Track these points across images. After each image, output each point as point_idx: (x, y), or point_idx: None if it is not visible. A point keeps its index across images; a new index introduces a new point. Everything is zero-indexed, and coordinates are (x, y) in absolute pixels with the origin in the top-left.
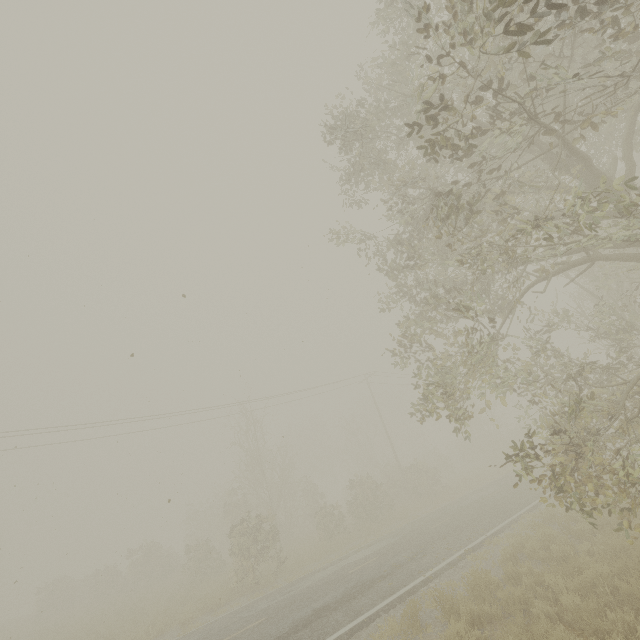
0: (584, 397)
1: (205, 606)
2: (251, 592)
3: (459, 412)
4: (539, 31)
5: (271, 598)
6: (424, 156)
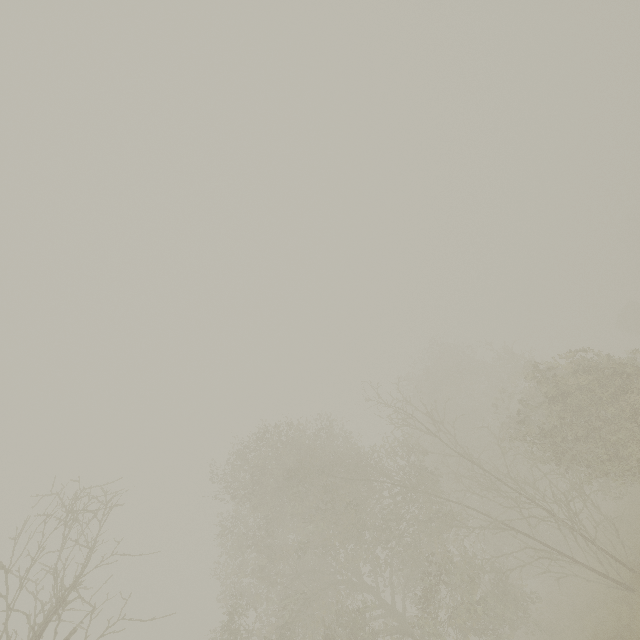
0: None
1: None
2: None
3: None
4: None
5: None
6: None
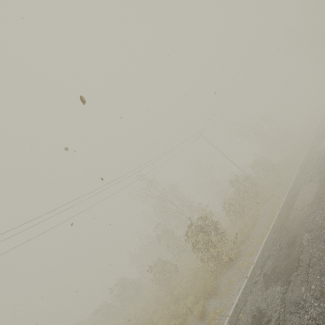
0: None
1: (204, 294)
2: (228, 268)
3: None
4: None
5: (278, 257)
6: None
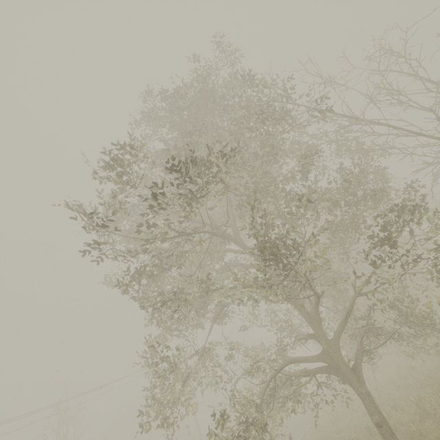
0: (247, 394)
1: None
2: None
3: (169, 420)
4: (114, 228)
5: None
6: (98, 264)
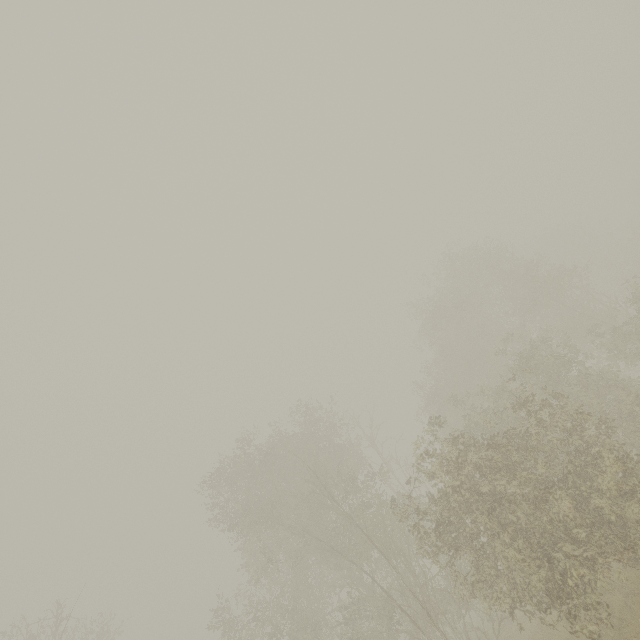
0: None
1: None
2: None
3: None
4: None
5: None
6: None
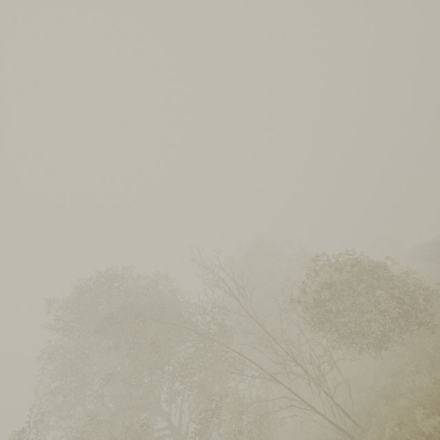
0: None
1: None
2: None
3: None
4: None
5: None
6: None
